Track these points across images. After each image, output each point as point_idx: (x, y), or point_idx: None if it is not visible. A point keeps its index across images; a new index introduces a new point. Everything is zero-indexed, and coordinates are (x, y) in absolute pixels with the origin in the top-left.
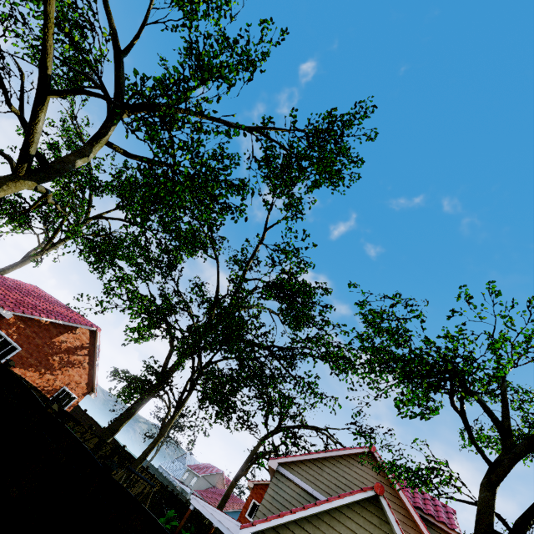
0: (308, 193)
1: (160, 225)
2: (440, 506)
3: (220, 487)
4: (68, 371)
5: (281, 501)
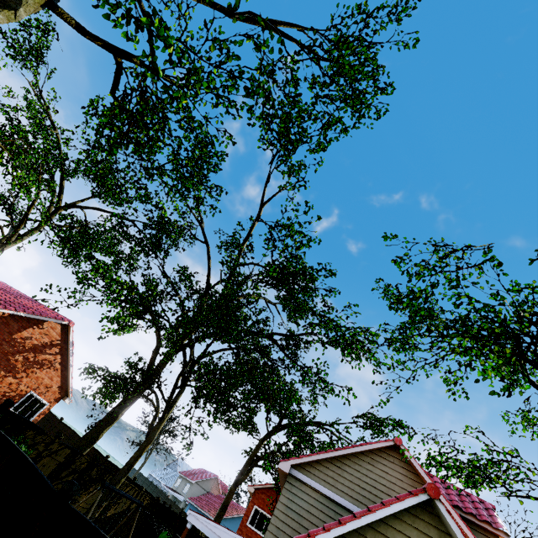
0: (314, 152)
1: (137, 154)
2: (478, 503)
3: (215, 493)
4: (36, 373)
5: (297, 511)
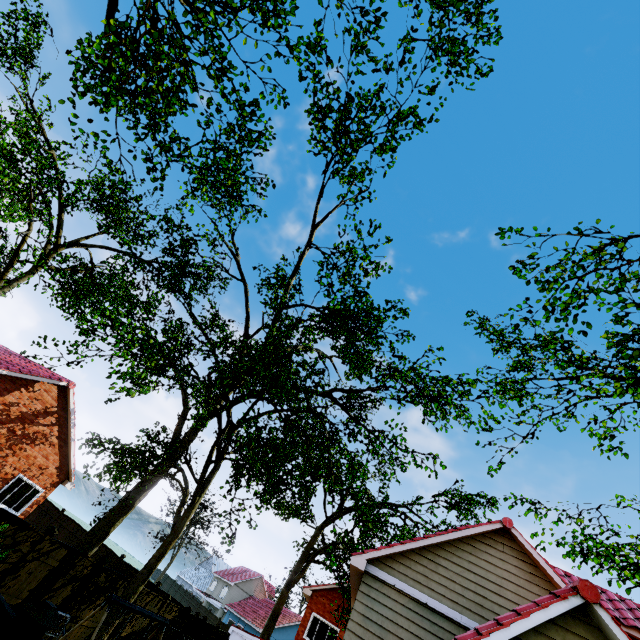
0: (383, 149)
1: (147, 108)
2: (618, 601)
3: (260, 596)
4: (25, 451)
5: (379, 622)
